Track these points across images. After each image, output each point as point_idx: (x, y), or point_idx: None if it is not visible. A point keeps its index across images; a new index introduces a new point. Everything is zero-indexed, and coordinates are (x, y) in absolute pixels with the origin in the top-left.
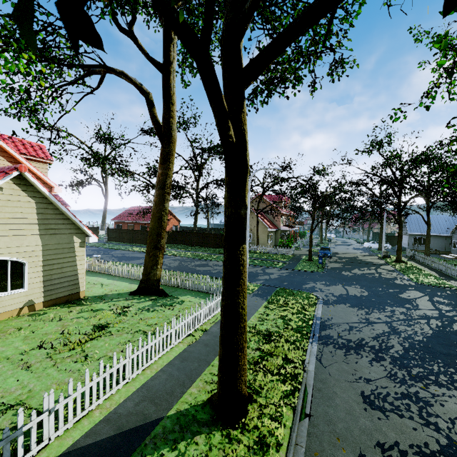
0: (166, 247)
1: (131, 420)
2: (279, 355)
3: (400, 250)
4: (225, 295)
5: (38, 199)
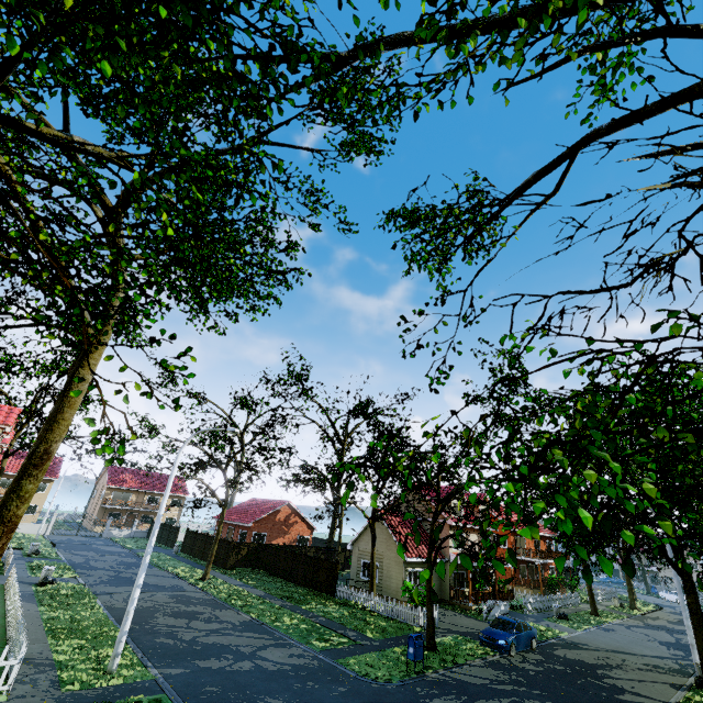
0: (230, 572)
1: None
2: None
3: None
4: None
5: None
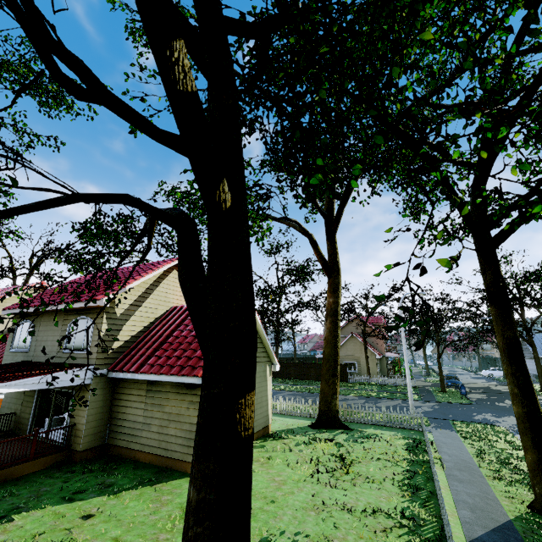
0: None
1: (486, 522)
2: None
3: None
4: (524, 402)
5: None
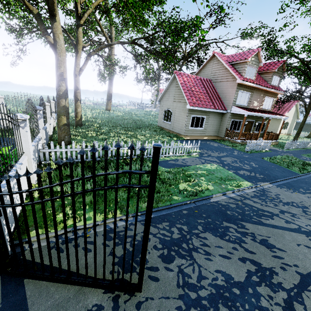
0: None
1: None
2: None
3: None
4: None
5: (295, 108)
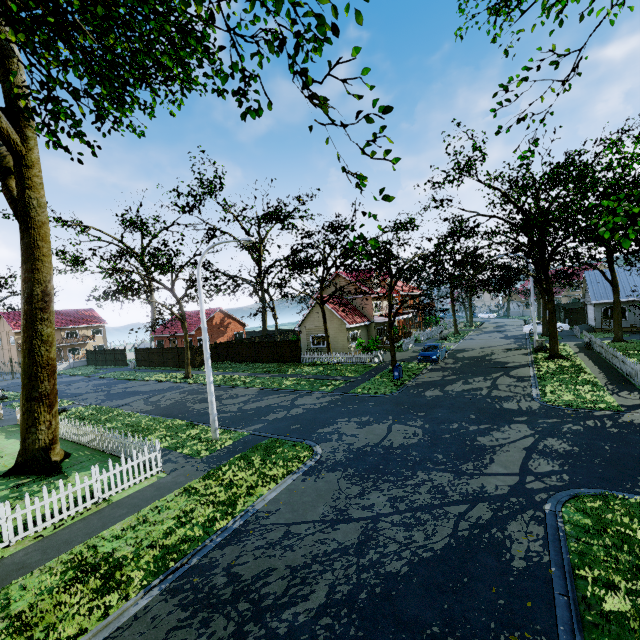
0: (202, 369)
1: None
2: (35, 632)
3: (555, 338)
4: None
5: None
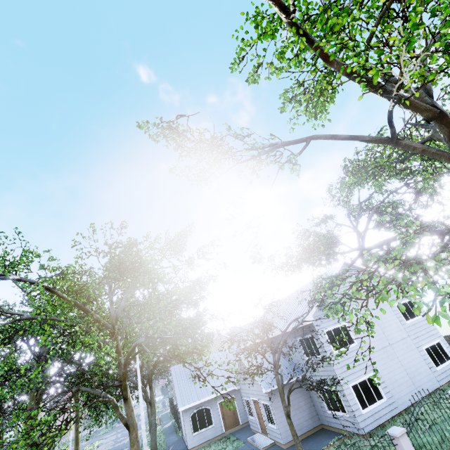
0: None
1: None
2: None
3: None
4: (76, 433)
5: None
